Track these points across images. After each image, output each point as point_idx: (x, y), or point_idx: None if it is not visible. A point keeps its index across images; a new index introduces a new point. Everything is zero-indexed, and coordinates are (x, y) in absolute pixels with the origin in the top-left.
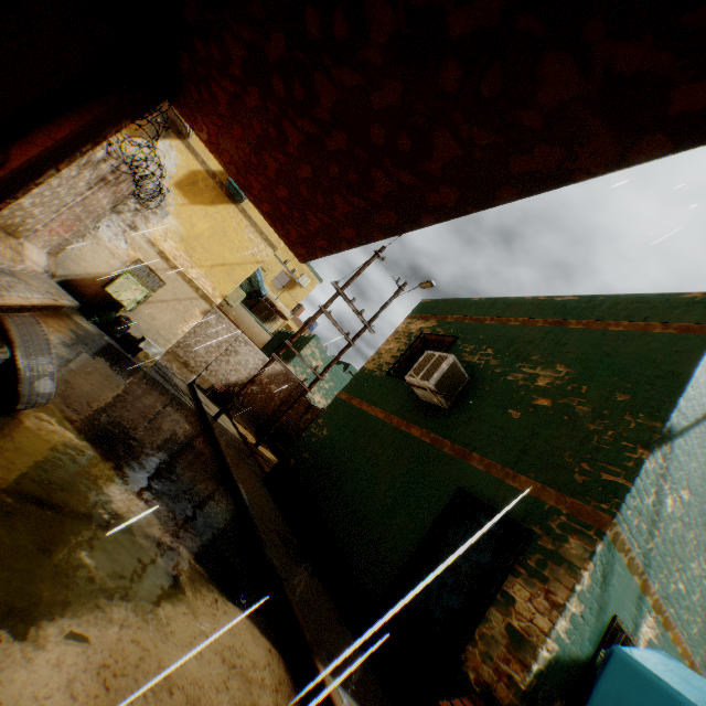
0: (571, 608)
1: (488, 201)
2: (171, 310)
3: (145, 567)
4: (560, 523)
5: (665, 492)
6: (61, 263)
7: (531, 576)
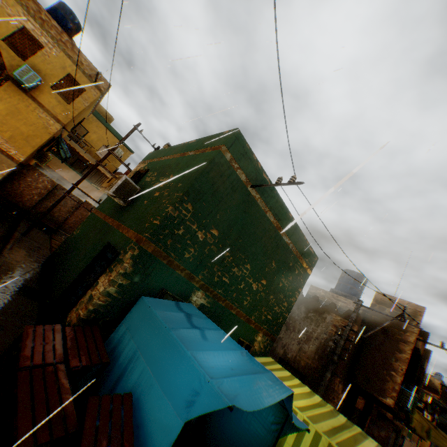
0: (119, 282)
1: None
2: None
3: None
4: (130, 246)
5: (196, 230)
6: None
7: (109, 272)
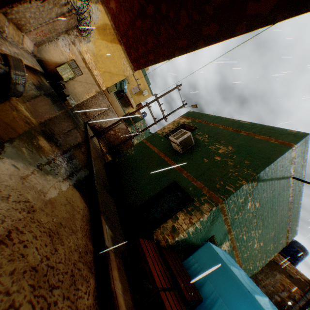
0: (197, 225)
1: (195, 47)
2: (83, 86)
3: (46, 163)
4: (205, 199)
5: (249, 200)
6: (39, 51)
7: (187, 213)
